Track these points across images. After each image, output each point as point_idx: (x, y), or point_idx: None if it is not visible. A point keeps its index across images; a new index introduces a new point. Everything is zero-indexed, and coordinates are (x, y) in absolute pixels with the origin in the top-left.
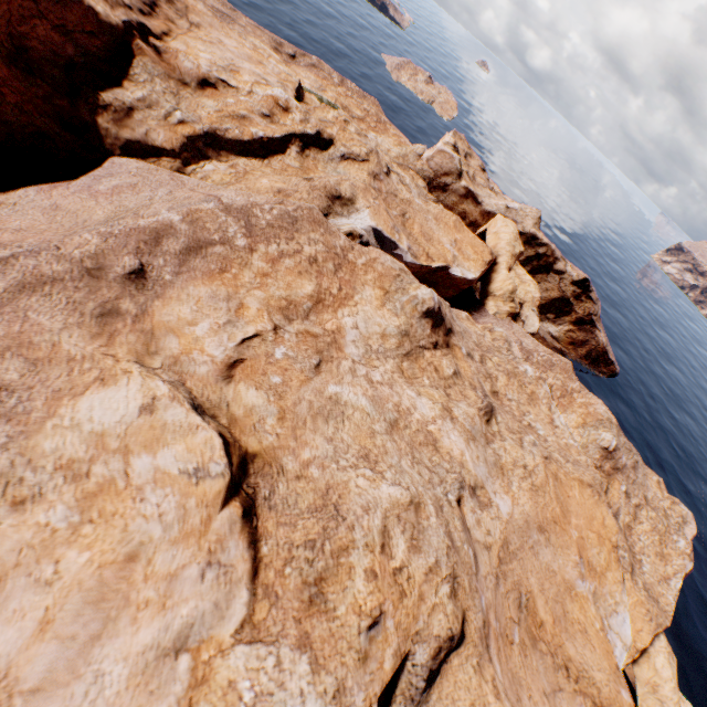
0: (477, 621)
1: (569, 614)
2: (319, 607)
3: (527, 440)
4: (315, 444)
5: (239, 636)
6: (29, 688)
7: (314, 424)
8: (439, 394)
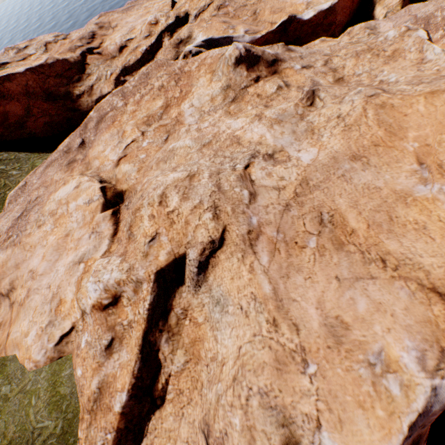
0: (240, 231)
1: (400, 219)
2: (132, 239)
3: (351, 94)
4: (152, 175)
5: (103, 257)
6: (40, 274)
7: (157, 167)
8: (256, 110)
